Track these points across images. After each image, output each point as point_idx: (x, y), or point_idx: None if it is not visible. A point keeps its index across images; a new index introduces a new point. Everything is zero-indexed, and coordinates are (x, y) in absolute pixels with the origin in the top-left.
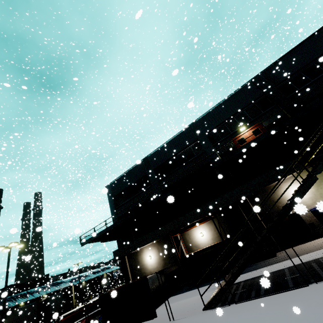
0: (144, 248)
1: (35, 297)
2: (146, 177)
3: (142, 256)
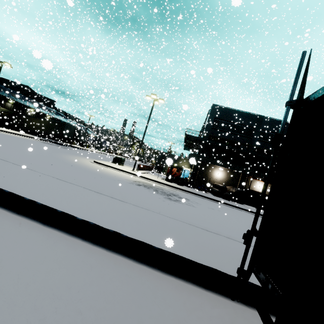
0: (217, 167)
1: (52, 115)
2: (250, 128)
3: (213, 170)
